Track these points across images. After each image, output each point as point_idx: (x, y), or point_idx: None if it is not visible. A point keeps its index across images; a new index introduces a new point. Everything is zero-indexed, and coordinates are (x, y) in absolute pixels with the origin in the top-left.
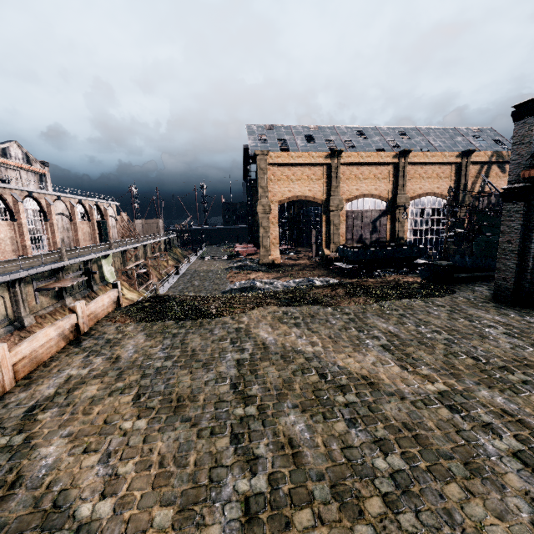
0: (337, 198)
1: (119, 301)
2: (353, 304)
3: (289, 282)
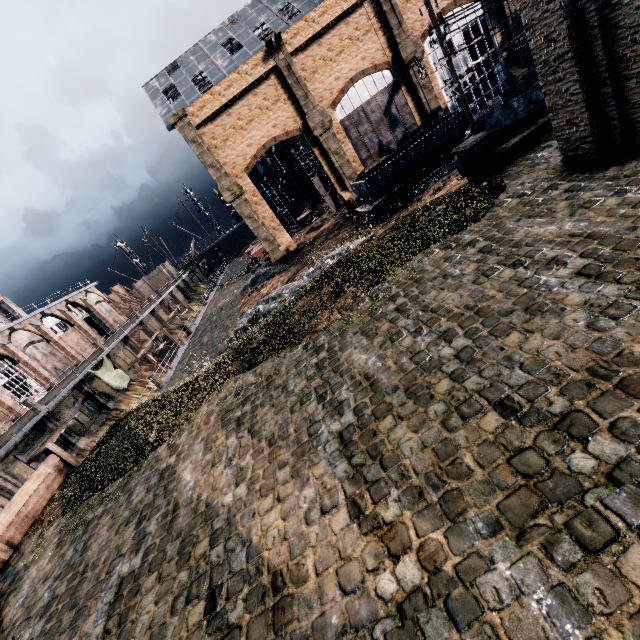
0: (315, 112)
1: (69, 463)
2: (335, 316)
3: (303, 278)
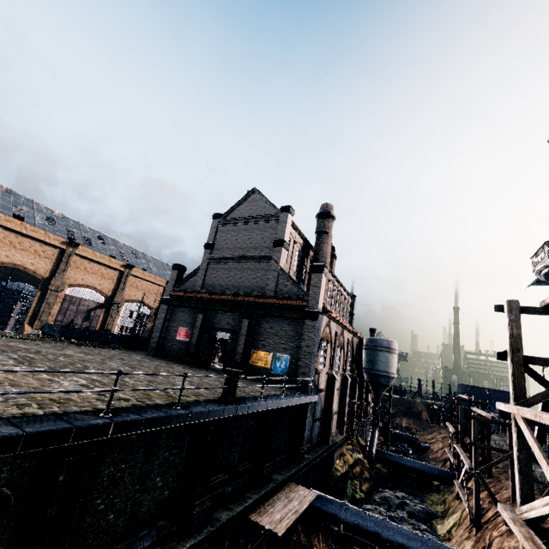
0: (61, 280)
1: None
2: (60, 343)
3: None
